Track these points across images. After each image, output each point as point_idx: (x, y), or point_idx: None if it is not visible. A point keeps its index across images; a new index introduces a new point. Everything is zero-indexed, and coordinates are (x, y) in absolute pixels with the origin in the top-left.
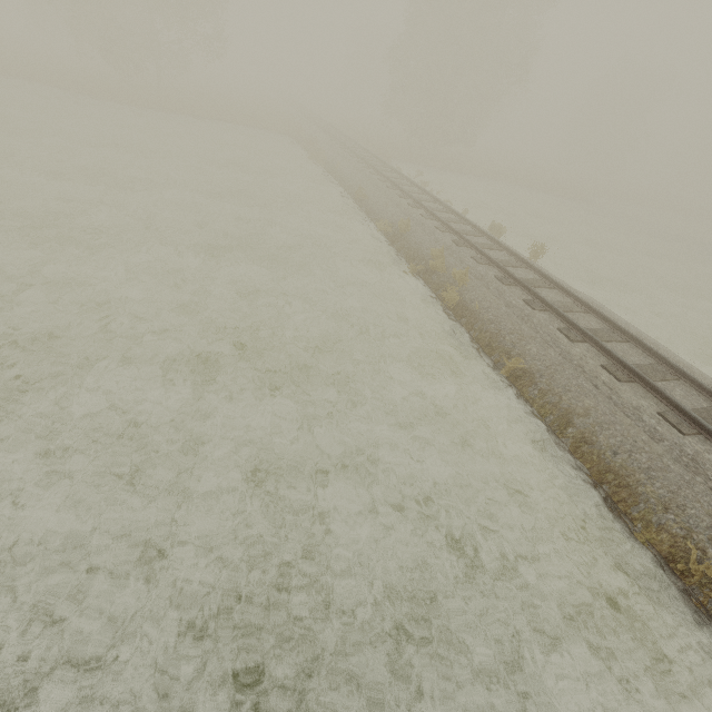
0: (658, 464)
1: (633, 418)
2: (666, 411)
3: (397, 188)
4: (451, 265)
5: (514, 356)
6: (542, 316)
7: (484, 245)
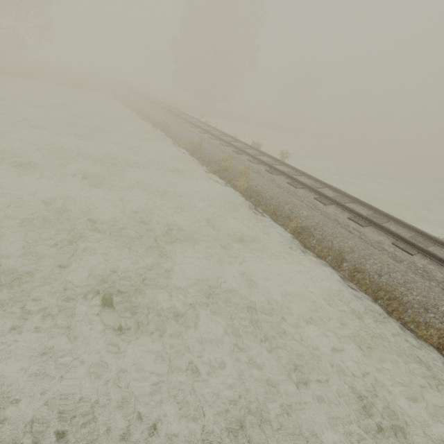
0: (408, 278)
1: (379, 249)
2: (395, 241)
3: (189, 123)
4: (236, 165)
5: (293, 219)
6: (302, 191)
7: (253, 153)
